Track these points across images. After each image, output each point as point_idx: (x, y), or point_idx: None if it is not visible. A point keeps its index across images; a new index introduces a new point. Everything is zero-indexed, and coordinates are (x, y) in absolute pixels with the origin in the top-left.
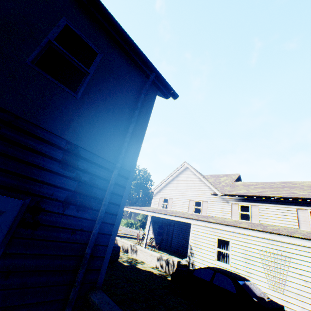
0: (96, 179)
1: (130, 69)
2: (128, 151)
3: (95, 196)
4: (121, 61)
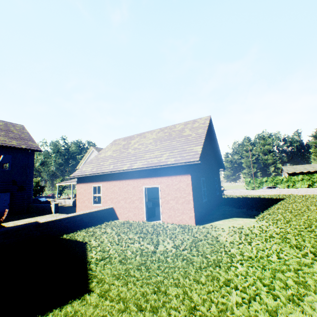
0: (23, 184)
1: (22, 153)
2: (30, 175)
3: (24, 188)
4: (18, 153)
